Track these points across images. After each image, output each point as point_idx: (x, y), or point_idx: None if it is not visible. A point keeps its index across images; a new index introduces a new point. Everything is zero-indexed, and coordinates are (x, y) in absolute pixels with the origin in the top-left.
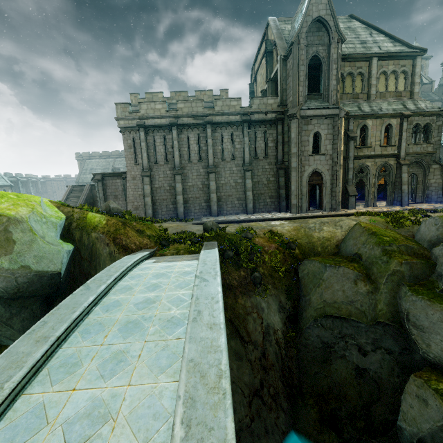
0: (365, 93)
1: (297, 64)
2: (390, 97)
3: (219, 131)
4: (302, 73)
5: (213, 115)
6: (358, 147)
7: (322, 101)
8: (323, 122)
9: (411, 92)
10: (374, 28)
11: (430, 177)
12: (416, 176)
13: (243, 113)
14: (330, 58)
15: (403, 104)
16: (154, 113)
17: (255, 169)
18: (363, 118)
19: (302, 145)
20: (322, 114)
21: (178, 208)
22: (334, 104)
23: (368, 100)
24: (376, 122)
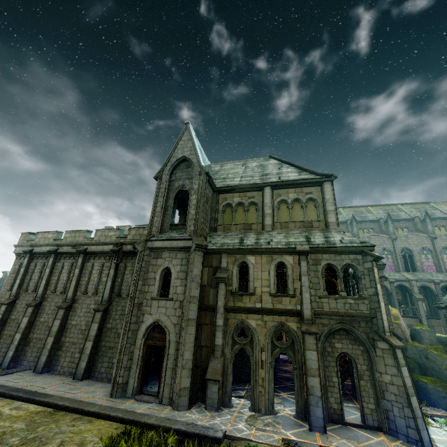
0: (260, 223)
1: (156, 196)
2: (296, 227)
3: (92, 260)
4: (159, 204)
5: (89, 244)
6: (233, 293)
7: (184, 231)
8: (177, 256)
9: (326, 221)
10: (286, 162)
11: (380, 367)
12: (354, 360)
13: (116, 243)
14: (192, 189)
15: (307, 237)
16: (44, 241)
17: (113, 310)
18: (240, 252)
19: (146, 284)
20: (172, 246)
21: (9, 350)
22: (190, 234)
23: (261, 230)
24: (261, 259)
